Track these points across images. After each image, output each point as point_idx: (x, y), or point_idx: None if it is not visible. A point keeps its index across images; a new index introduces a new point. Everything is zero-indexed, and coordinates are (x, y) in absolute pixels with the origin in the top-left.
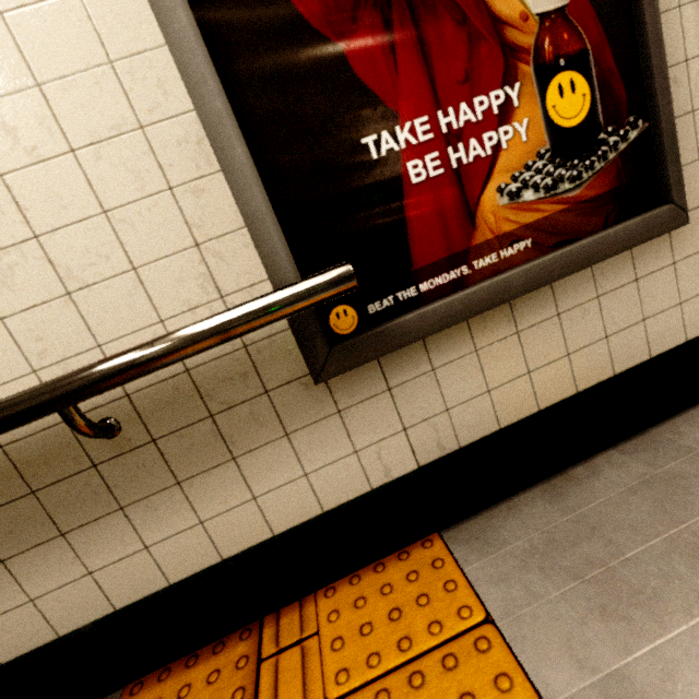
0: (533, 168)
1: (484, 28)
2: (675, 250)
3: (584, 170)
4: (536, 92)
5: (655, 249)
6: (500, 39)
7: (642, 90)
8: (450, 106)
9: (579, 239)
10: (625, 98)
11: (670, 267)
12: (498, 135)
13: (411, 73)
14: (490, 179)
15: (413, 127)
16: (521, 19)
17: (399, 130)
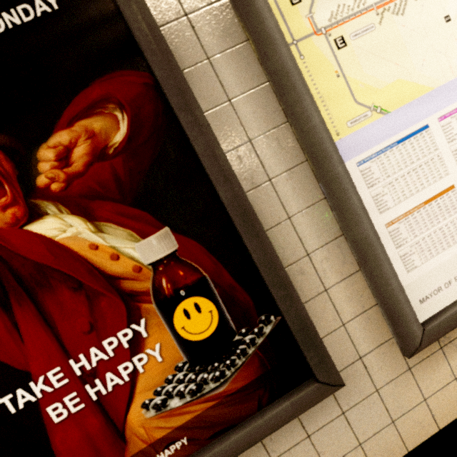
0: (174, 380)
1: (101, 287)
2: (341, 402)
3: (227, 368)
4: (163, 320)
5: (321, 406)
6: (118, 290)
7: (267, 292)
8: (80, 352)
9: (236, 425)
10: (252, 303)
11: (340, 416)
12: (133, 363)
13: (37, 338)
14: (133, 399)
15: (47, 378)
16: (135, 270)
17: (33, 384)
